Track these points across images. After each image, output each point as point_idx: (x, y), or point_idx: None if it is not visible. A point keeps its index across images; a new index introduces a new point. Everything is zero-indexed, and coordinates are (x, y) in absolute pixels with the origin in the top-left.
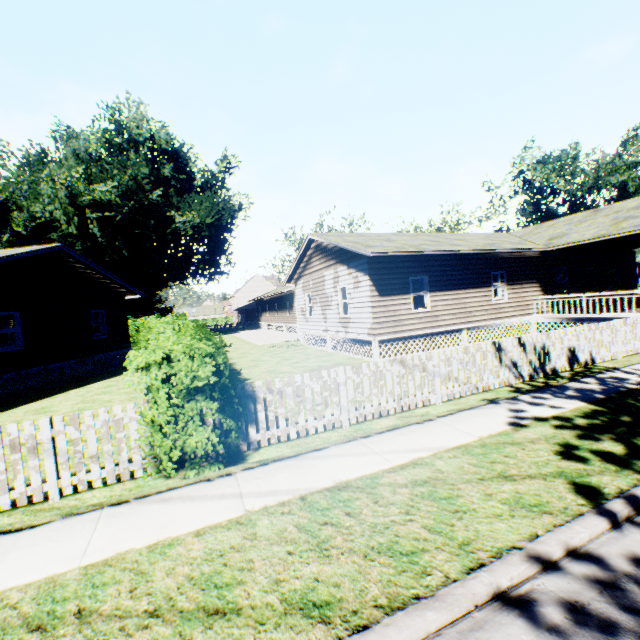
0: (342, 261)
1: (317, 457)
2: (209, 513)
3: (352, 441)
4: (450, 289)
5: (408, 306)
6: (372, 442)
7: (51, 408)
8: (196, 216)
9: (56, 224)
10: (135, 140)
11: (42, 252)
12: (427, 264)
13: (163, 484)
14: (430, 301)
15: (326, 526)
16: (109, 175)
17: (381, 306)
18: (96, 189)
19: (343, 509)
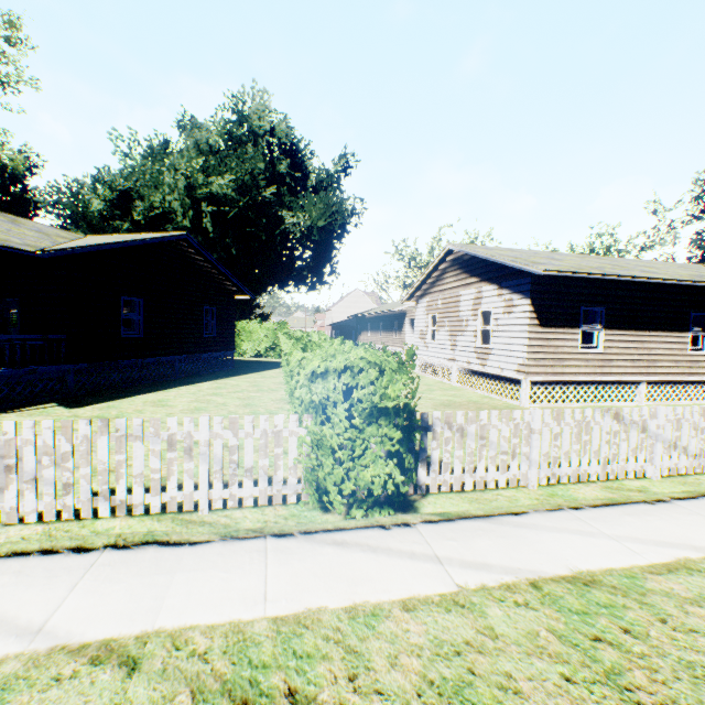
0: (490, 279)
1: (520, 525)
2: (406, 577)
3: (559, 511)
4: (632, 328)
5: (574, 343)
6: (591, 518)
7: (167, 402)
8: (307, 218)
9: (172, 216)
10: (255, 132)
11: (169, 239)
12: (606, 293)
13: (322, 519)
14: (603, 340)
15: (601, 644)
16: (227, 168)
17: (540, 339)
18: (214, 182)
19: (612, 620)
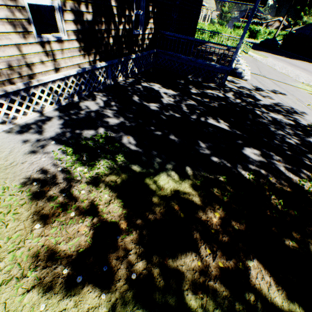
0: None
1: None
2: None
3: None
4: None
5: None
6: None
7: None
8: None
9: None
10: None
11: None
12: None
13: None
14: None
15: None
16: None
17: None
18: None
19: None
